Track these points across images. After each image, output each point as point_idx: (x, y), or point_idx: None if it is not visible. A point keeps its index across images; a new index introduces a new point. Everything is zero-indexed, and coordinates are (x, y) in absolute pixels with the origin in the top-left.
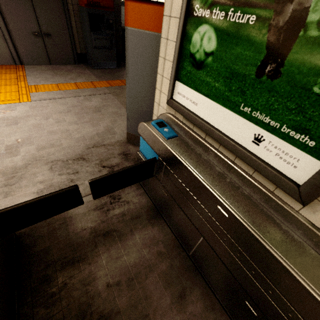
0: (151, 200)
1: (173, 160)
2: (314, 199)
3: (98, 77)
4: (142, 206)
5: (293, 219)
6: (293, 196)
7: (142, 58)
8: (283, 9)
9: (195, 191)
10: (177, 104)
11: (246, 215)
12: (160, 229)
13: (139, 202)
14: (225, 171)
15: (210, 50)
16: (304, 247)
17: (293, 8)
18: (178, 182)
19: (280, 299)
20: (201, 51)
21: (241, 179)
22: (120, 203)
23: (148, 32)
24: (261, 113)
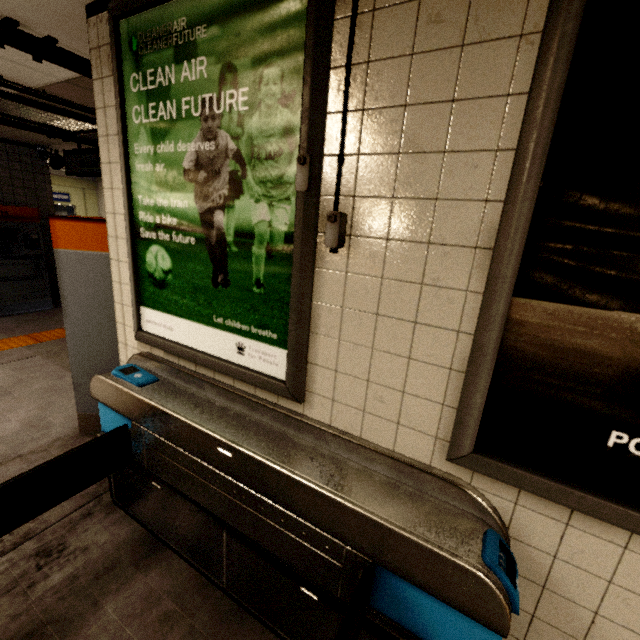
0: (140, 522)
1: (152, 413)
2: (301, 391)
3: (6, 331)
4: (120, 544)
5: (300, 425)
6: (288, 397)
7: (91, 286)
8: (210, 233)
9: (190, 445)
10: (148, 335)
11: (250, 442)
12: (164, 571)
13: (112, 538)
14: (229, 403)
15: (167, 268)
16: (317, 451)
17: (216, 233)
18: (168, 447)
19: (312, 532)
20: (159, 270)
21: (246, 405)
22: (64, 558)
23: (95, 253)
24: (232, 320)
